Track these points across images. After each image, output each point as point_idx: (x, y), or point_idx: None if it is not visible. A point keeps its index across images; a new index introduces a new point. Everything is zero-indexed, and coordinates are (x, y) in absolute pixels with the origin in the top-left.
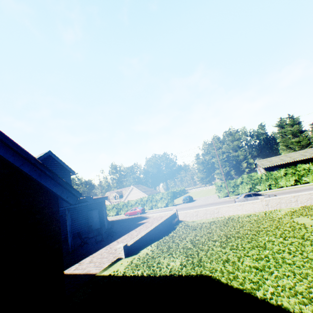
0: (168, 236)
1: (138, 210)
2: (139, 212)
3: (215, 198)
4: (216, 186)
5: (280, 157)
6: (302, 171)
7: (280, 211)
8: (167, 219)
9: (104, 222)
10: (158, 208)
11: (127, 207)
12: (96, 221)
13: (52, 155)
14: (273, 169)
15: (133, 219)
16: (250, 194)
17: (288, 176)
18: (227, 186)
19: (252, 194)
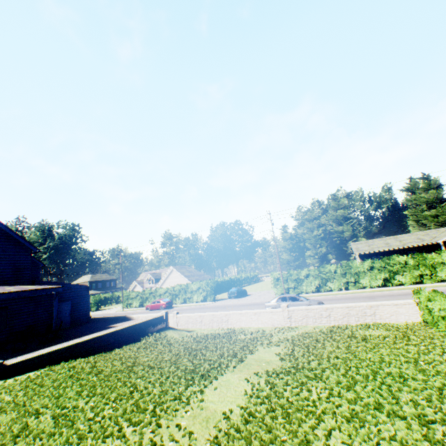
0: (102, 354)
1: (162, 302)
2: (162, 307)
3: (272, 296)
4: (273, 277)
5: (387, 240)
6: (396, 266)
7: (298, 330)
8: (133, 326)
9: (83, 319)
10: (196, 301)
11: (155, 297)
12: (66, 318)
13: (1, 225)
14: (372, 258)
15: (116, 319)
16: (285, 297)
17: (374, 272)
18: (287, 279)
19: (289, 297)
